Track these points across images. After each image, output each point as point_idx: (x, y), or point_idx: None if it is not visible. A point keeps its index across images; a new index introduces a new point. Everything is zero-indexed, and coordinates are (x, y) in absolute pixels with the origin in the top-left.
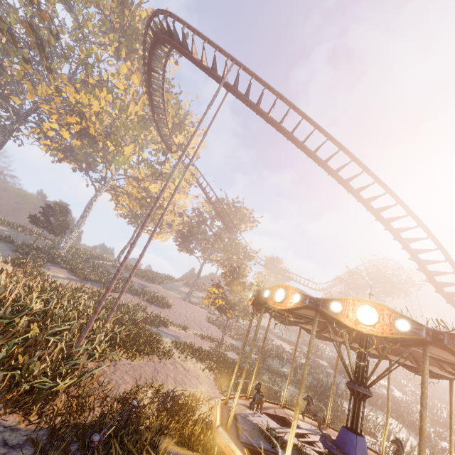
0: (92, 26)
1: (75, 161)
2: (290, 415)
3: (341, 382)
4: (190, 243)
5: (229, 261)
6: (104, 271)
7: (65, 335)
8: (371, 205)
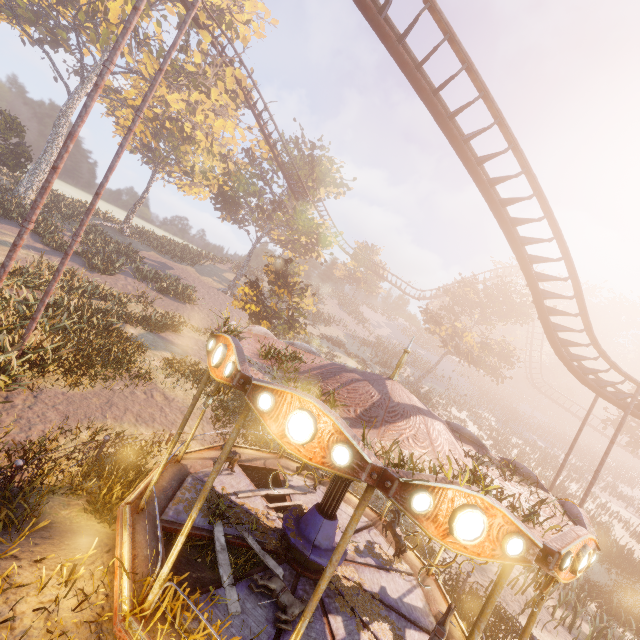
0: None
1: (15, 20)
2: (286, 467)
3: None
4: (236, 209)
5: (294, 244)
6: (99, 238)
7: None
8: (492, 191)
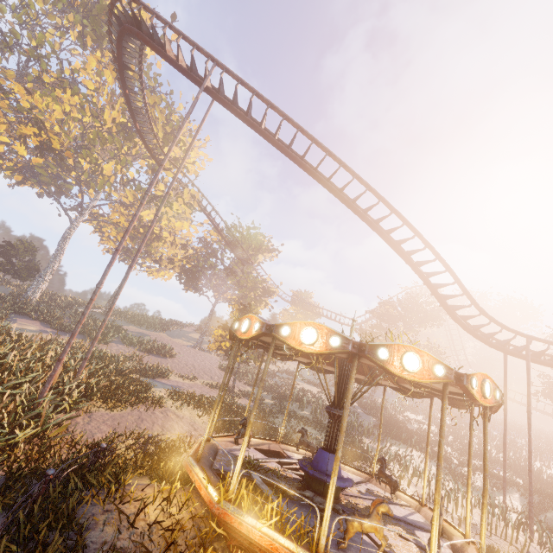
0: (43, 2)
1: (38, 184)
2: (286, 449)
3: (369, 420)
4: (197, 280)
5: (245, 299)
6: (90, 320)
7: (25, 388)
8: (378, 227)
